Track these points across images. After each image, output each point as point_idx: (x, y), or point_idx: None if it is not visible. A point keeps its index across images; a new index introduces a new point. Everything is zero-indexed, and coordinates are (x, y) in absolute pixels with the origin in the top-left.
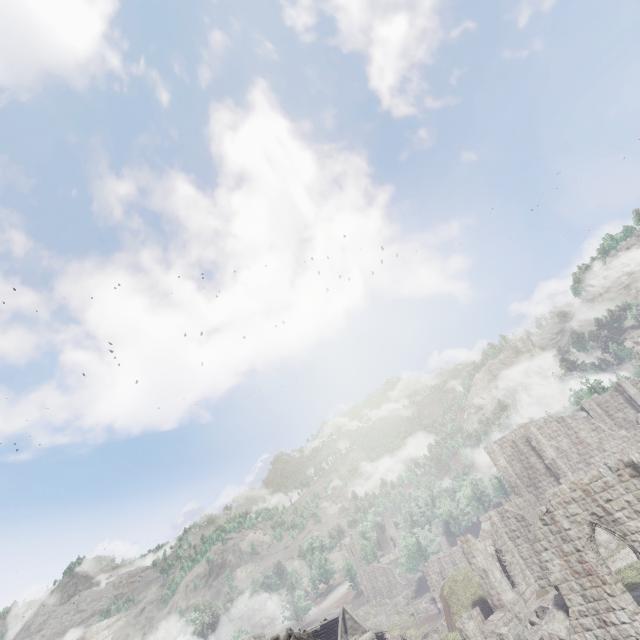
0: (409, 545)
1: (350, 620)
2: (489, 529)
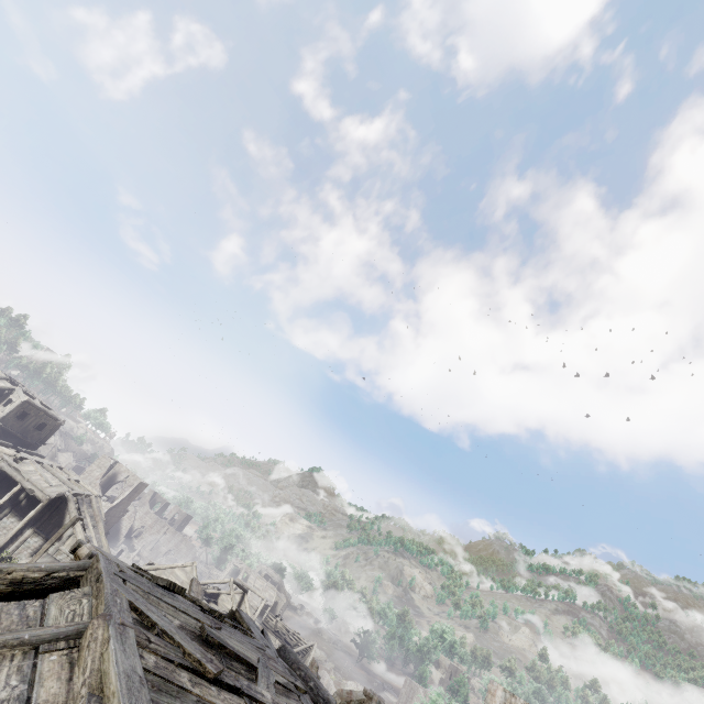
0: (435, 703)
1: (309, 657)
2: (353, 698)
